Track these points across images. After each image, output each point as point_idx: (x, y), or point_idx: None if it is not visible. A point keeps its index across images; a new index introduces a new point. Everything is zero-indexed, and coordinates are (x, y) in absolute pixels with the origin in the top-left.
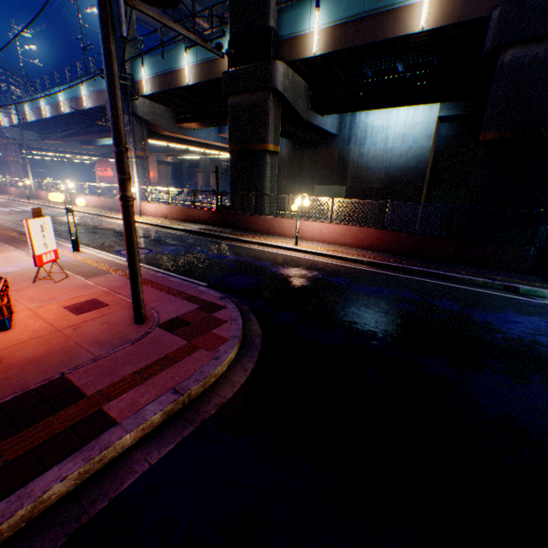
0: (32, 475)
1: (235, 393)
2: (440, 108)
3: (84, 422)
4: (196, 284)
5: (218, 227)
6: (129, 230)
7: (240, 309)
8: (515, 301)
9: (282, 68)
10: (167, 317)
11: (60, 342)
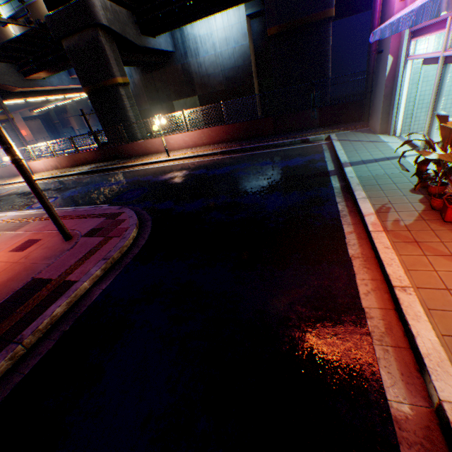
0: (43, 311)
1: (140, 250)
2: (245, 7)
3: (59, 288)
4: (100, 207)
5: (106, 162)
6: (30, 182)
7: (135, 211)
8: (305, 148)
9: (98, 2)
10: (86, 231)
11: (21, 267)
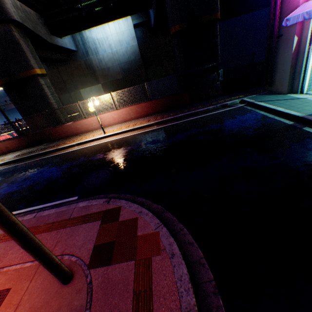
0: None
1: (210, 269)
2: (132, 19)
3: None
4: (73, 204)
5: (31, 147)
6: (0, 216)
7: (127, 200)
8: (232, 111)
9: None
10: (87, 252)
11: None
